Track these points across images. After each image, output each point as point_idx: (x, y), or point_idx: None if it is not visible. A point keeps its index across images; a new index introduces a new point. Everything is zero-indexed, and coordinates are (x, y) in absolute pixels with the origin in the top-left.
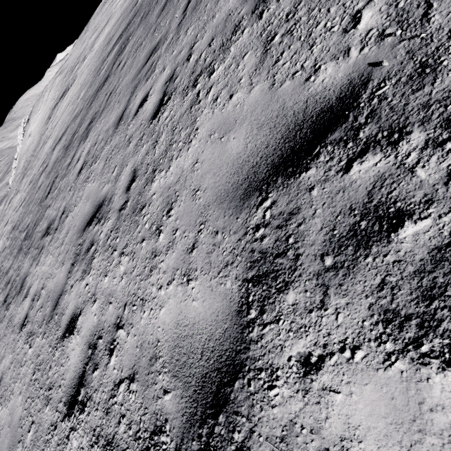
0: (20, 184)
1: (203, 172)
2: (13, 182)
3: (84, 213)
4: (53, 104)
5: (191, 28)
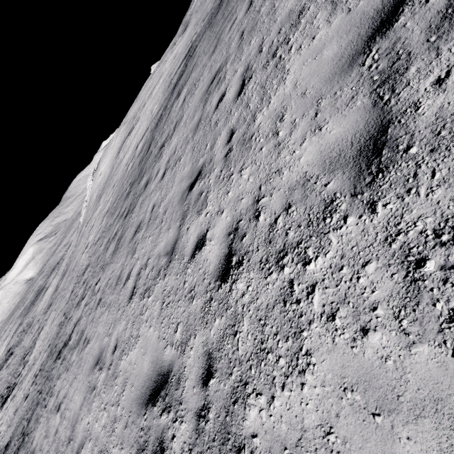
0: (98, 203)
1: None
2: (87, 213)
3: (203, 91)
4: (120, 144)
5: None
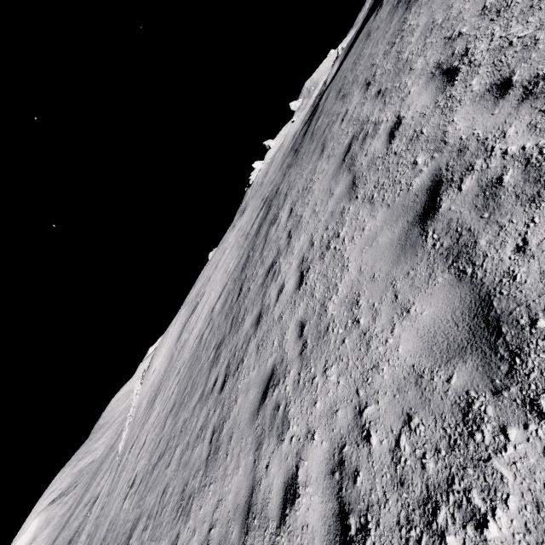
0: (151, 408)
1: (441, 0)
2: (131, 433)
3: (331, 172)
4: (181, 327)
5: (360, 77)
